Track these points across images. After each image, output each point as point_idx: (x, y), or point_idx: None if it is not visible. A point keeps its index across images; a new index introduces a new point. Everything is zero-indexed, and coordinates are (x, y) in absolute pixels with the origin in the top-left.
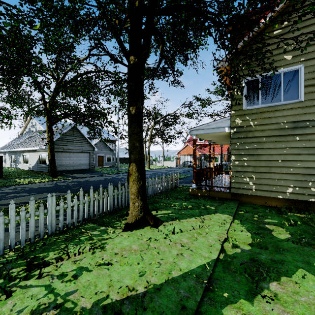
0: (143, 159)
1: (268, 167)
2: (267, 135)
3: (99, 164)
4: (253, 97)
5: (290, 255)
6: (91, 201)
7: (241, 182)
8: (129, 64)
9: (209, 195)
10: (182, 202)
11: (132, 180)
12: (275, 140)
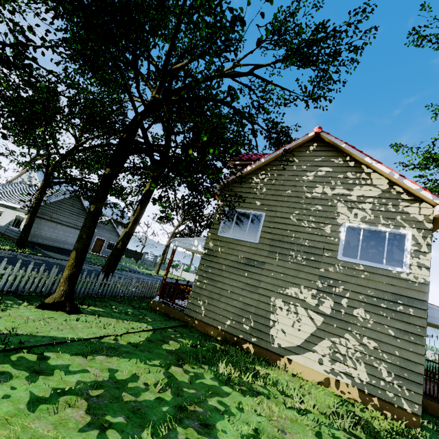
0: (87, 250)
1: (220, 295)
2: (227, 264)
3: (94, 249)
4: (228, 226)
5: (147, 354)
6: (26, 276)
7: (196, 304)
8: (104, 173)
9: (166, 311)
10: (129, 308)
11: (68, 265)
12: (231, 270)
